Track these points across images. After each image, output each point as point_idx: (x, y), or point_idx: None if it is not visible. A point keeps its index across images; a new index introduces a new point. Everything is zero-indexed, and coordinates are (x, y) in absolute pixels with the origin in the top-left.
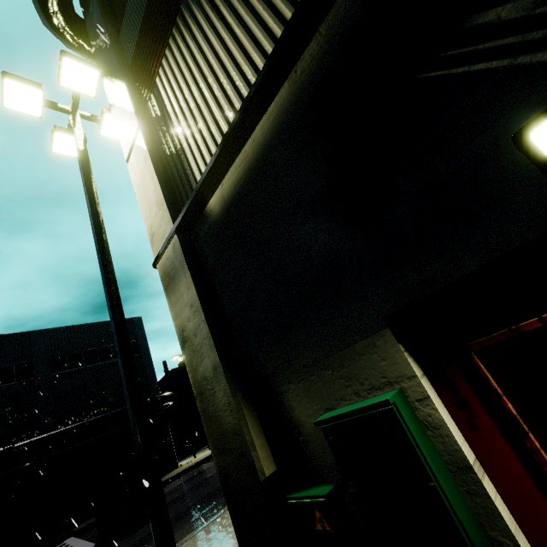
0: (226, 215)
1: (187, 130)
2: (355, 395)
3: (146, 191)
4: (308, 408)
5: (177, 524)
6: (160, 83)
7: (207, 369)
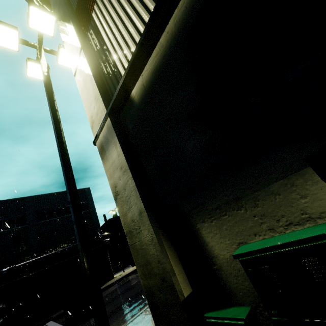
0: (146, 97)
1: (115, 42)
2: (270, 231)
3: (87, 92)
4: (221, 243)
5: (114, 316)
6: (95, 15)
7: (134, 214)
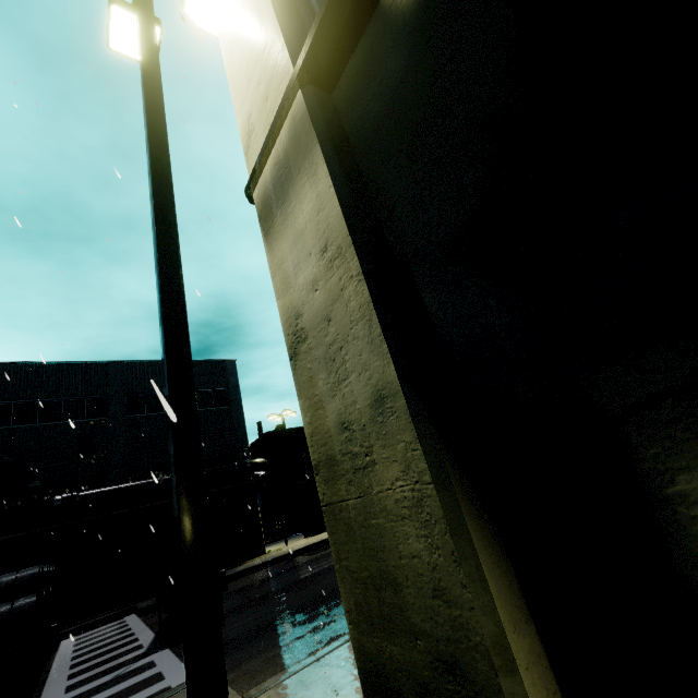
0: None
1: None
2: None
3: (244, 44)
4: None
5: (257, 643)
6: None
7: (352, 403)
